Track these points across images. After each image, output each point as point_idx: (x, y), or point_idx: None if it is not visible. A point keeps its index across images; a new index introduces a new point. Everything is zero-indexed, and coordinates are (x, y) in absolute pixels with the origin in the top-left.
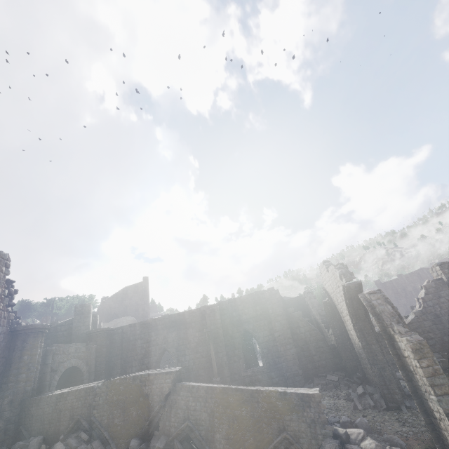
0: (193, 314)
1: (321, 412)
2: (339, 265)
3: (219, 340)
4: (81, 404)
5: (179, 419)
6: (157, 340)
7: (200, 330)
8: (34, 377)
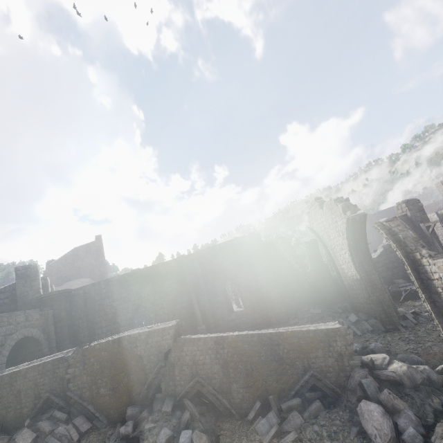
0: (169, 266)
1: (348, 344)
2: (341, 198)
3: (201, 289)
4: (49, 379)
5: (185, 376)
6: (129, 297)
7: (177, 281)
8: None
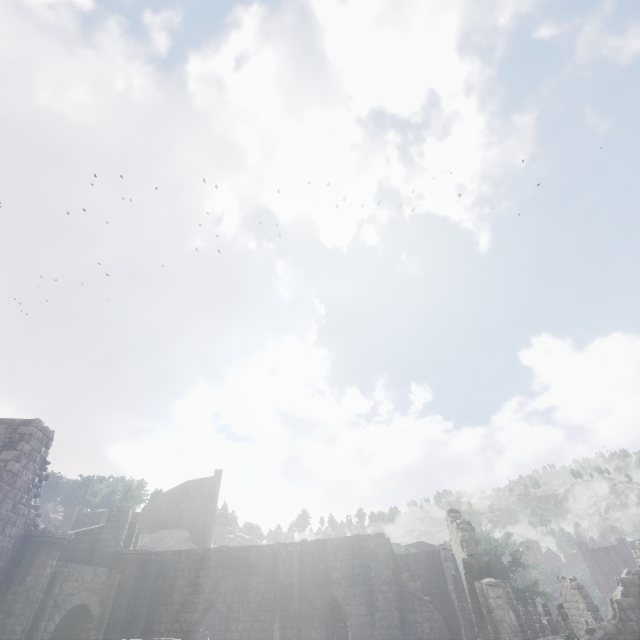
0: (263, 553)
1: None
2: (463, 524)
3: (292, 606)
4: None
5: None
6: (205, 585)
7: (267, 581)
8: (29, 612)
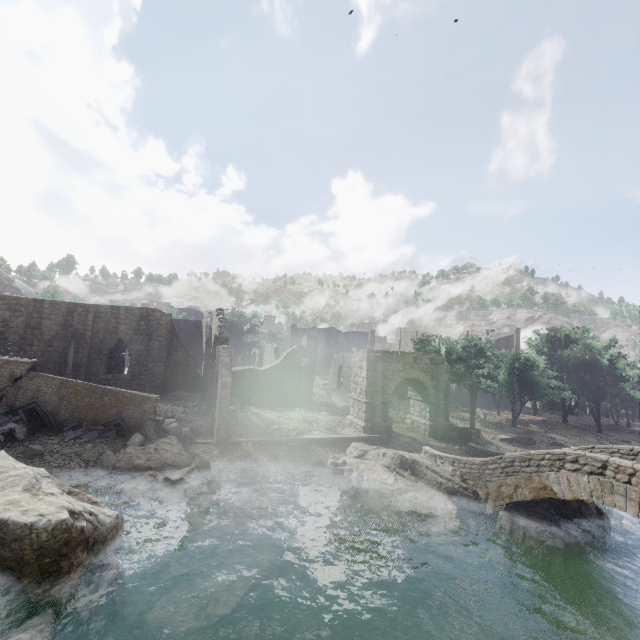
0: (58, 307)
1: (153, 407)
2: (223, 319)
3: (85, 342)
4: None
5: (27, 397)
6: None
7: (62, 325)
8: None
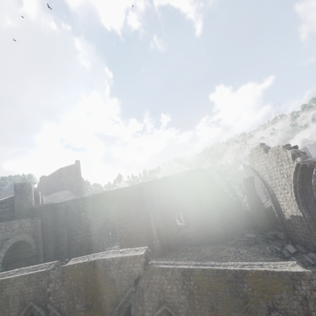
0: (132, 190)
1: (313, 289)
2: (290, 145)
3: (156, 210)
4: (33, 289)
5: (153, 303)
6: (100, 212)
7: (138, 202)
8: None
